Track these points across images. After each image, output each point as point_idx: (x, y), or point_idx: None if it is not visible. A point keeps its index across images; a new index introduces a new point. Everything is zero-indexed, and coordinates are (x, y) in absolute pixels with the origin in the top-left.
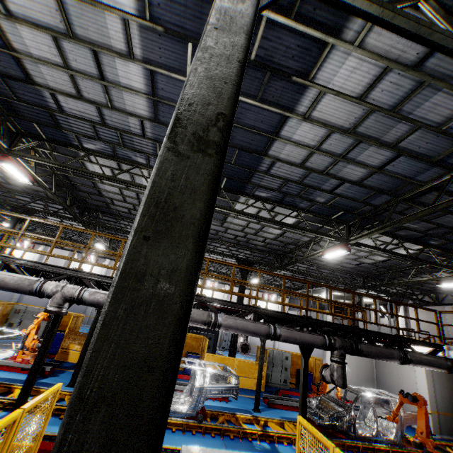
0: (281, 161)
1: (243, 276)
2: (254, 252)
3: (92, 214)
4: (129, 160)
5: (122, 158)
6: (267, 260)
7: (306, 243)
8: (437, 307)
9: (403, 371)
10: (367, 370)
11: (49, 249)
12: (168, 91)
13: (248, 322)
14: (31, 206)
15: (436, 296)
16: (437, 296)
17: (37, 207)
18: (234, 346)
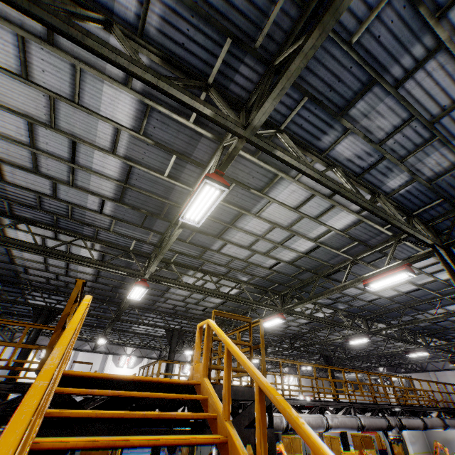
0: (428, 313)
1: (332, 370)
2: (323, 346)
3: (225, 328)
4: (333, 306)
5: (329, 306)
6: (324, 349)
7: (379, 342)
8: (424, 373)
9: (448, 431)
10: (421, 436)
11: (79, 354)
12: (414, 293)
13: (452, 420)
14: (147, 320)
15: (421, 365)
16: (422, 365)
17: (152, 321)
18: (346, 438)
